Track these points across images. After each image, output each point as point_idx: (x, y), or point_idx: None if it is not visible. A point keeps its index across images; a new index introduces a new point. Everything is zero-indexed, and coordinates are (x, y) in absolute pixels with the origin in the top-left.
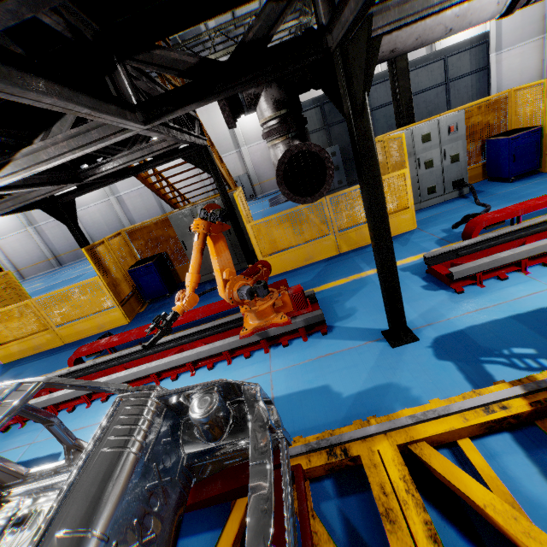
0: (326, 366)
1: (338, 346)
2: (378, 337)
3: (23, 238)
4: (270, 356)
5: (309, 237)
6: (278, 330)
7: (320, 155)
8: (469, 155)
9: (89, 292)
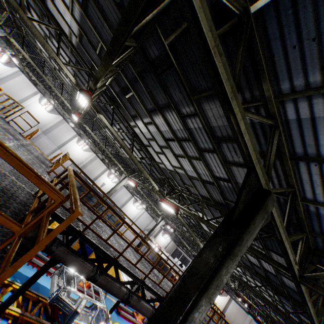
0: None
1: None
2: None
3: None
4: None
5: None
6: None
7: None
8: None
9: None
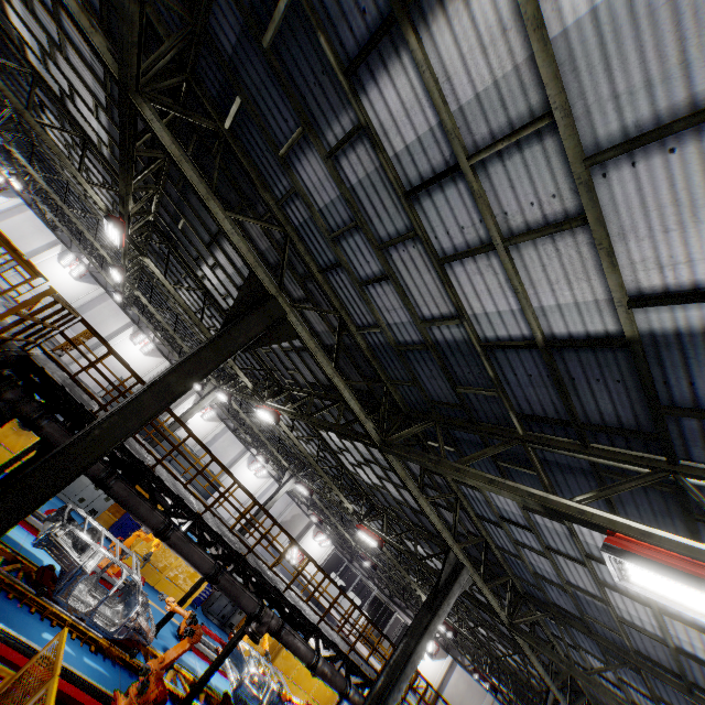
0: None
1: None
2: None
3: None
4: None
5: (8, 443)
6: None
7: None
8: (119, 509)
9: None
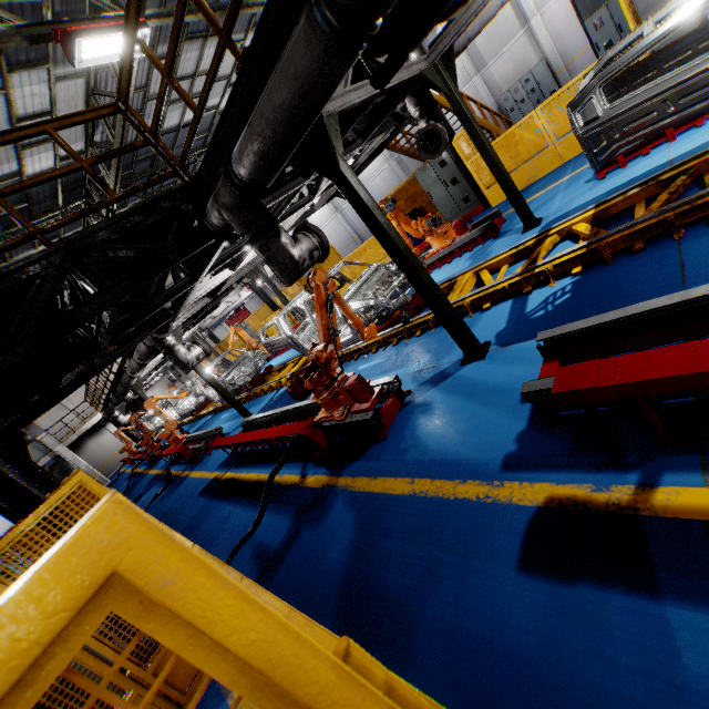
0: (482, 255)
1: (496, 243)
2: (521, 230)
3: (334, 224)
4: (460, 259)
5: (527, 156)
6: (463, 241)
7: (434, 130)
8: None
9: (372, 248)
